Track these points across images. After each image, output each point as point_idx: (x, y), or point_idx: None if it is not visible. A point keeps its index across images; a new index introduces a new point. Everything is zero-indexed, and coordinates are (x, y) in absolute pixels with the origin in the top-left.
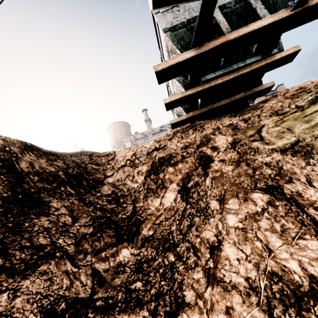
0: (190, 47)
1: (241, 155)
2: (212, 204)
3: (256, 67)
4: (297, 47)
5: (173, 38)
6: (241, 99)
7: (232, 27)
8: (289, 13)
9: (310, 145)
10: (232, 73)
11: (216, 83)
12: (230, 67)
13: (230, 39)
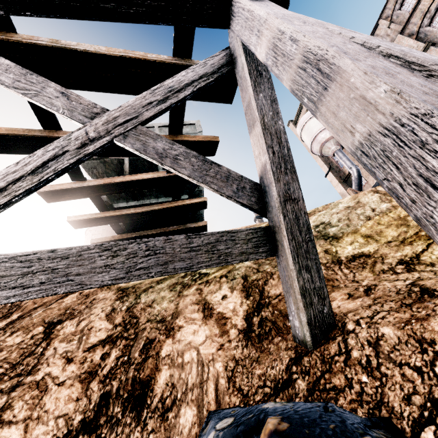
0: (103, 176)
1: (98, 289)
2: (4, 336)
3: (168, 207)
4: (204, 198)
5: (85, 165)
6: (175, 231)
7: (145, 170)
8: (166, 175)
9: (138, 287)
10: (145, 207)
11: (128, 212)
12: (143, 201)
13: (115, 181)
